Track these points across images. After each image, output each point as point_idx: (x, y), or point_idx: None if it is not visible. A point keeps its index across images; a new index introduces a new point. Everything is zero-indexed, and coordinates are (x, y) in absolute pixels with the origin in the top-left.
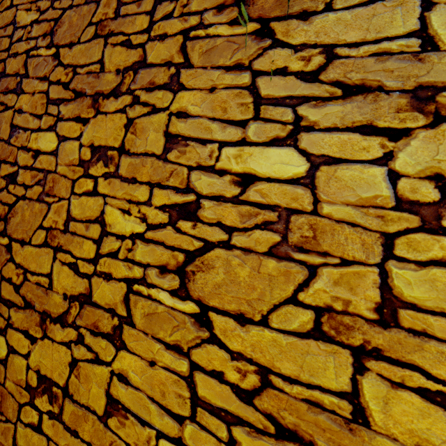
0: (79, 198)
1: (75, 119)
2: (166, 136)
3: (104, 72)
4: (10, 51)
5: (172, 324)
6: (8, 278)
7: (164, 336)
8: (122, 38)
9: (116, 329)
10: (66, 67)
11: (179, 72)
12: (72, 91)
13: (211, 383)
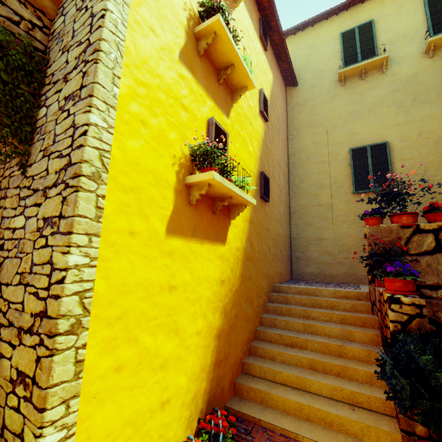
0: None
1: None
2: (2, 218)
3: None
4: None
5: None
6: None
7: None
8: None
9: None
10: None
11: (7, 191)
12: None
13: None
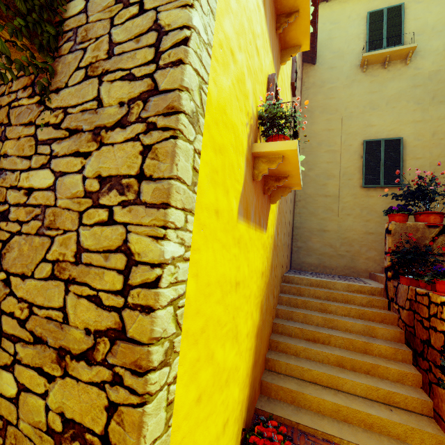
0: None
1: None
2: None
3: None
4: None
5: None
6: None
7: None
8: None
9: None
10: None
11: (6, 129)
12: None
13: (9, 320)
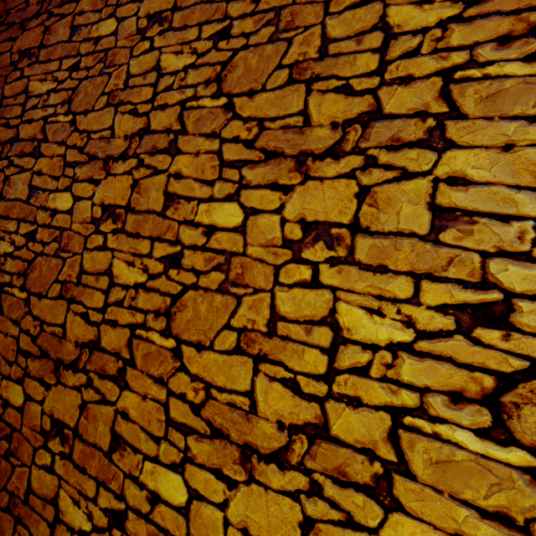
0: (288, 290)
1: (269, 186)
2: (432, 210)
3: (310, 126)
4: (155, 103)
5: (487, 480)
6: (178, 393)
7: (474, 498)
8: (336, 83)
9: (379, 480)
10: (246, 121)
11: (442, 124)
12: (260, 151)
13: None
